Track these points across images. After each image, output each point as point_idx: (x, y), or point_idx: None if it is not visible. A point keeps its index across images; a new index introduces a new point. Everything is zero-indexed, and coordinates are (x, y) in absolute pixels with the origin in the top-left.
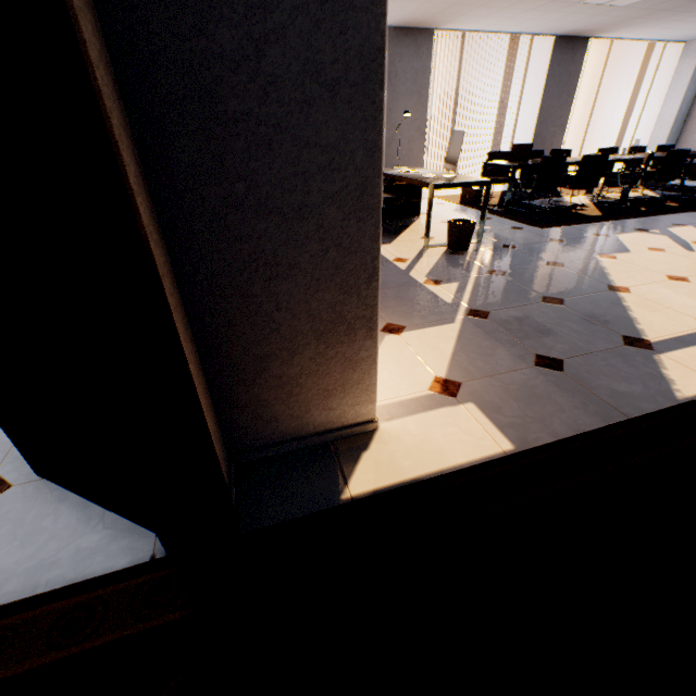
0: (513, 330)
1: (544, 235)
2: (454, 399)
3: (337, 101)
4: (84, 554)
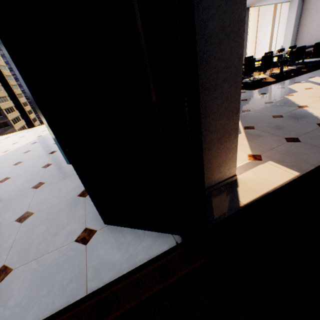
0: (268, 131)
1: (256, 93)
2: (261, 161)
3: (229, 40)
4: (147, 248)
